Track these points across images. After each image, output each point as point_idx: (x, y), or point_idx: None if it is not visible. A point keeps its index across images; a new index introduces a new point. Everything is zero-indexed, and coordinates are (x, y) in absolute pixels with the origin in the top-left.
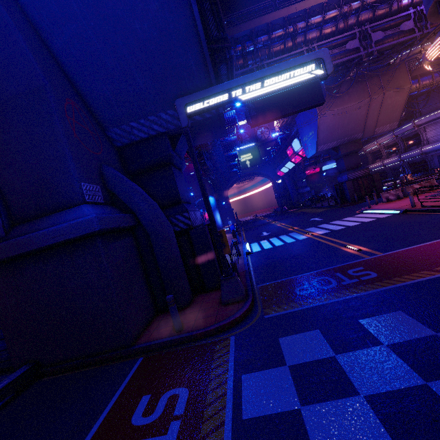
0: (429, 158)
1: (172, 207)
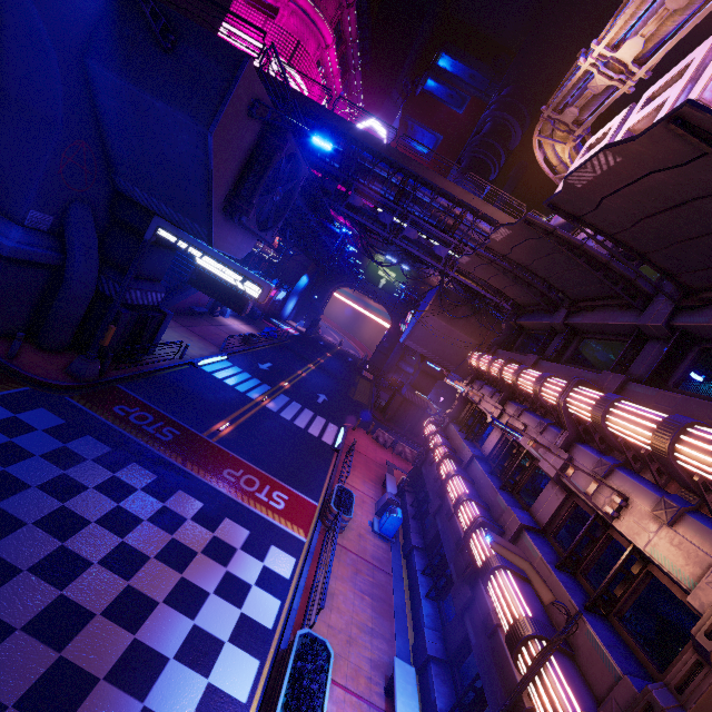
0: None
1: (122, 275)
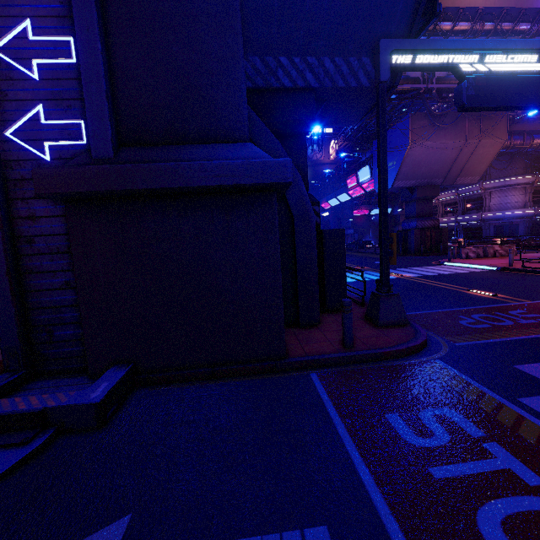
0: (486, 226)
1: None
